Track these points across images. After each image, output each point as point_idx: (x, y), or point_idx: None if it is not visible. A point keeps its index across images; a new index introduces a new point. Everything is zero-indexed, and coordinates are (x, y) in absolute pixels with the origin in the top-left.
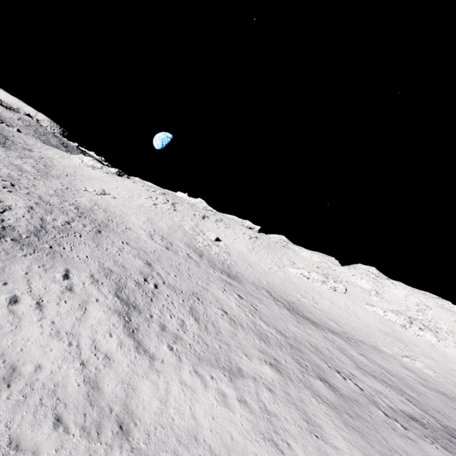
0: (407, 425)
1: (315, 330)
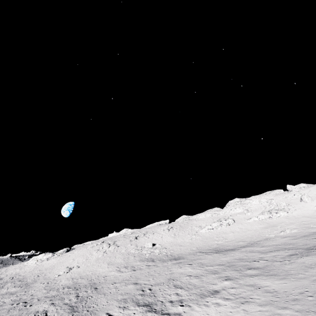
0: (290, 259)
1: (235, 252)
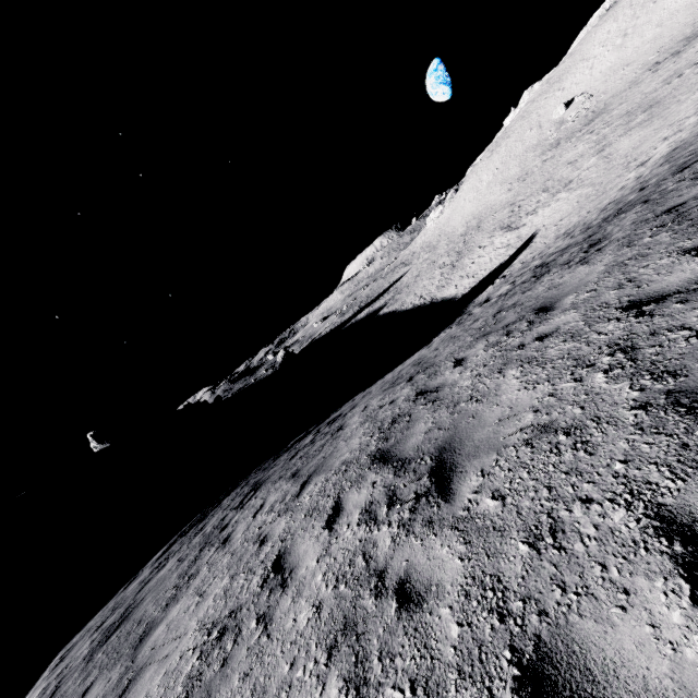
0: None
1: None
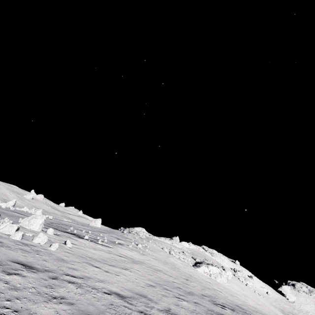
0: None
1: None
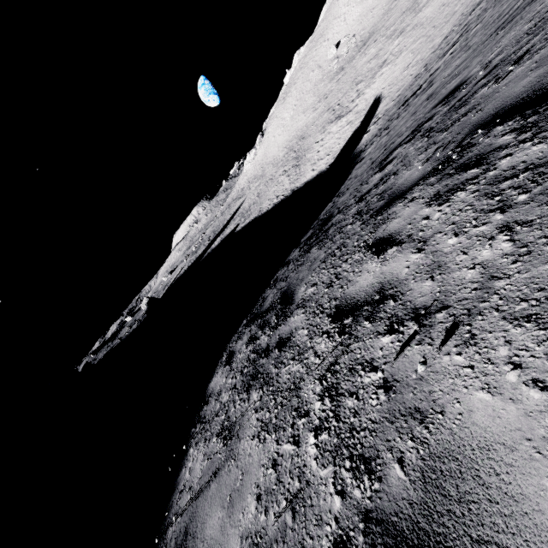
0: None
1: None
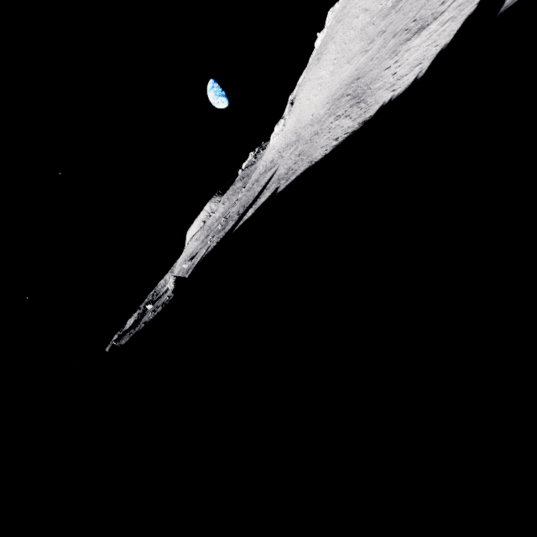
0: None
1: None
